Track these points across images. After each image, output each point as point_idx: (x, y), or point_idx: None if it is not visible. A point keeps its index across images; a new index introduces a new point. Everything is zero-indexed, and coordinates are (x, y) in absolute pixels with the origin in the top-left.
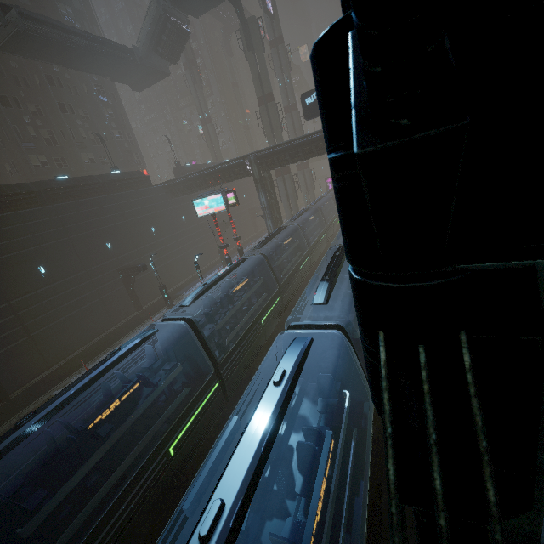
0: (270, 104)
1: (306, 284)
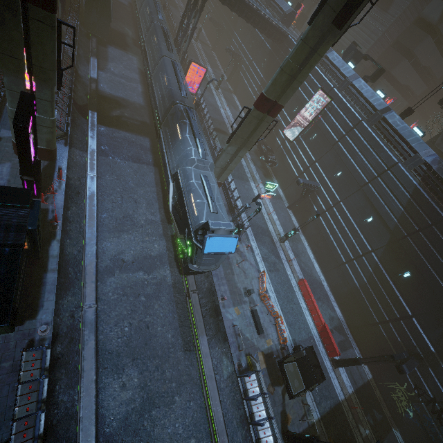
0: None
1: None
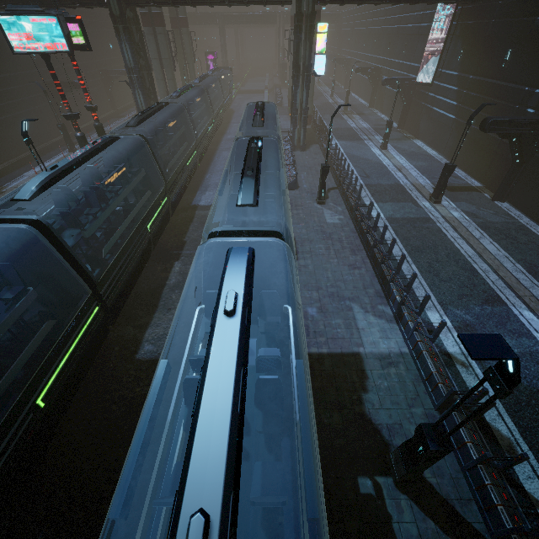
0: None
1: (192, 185)
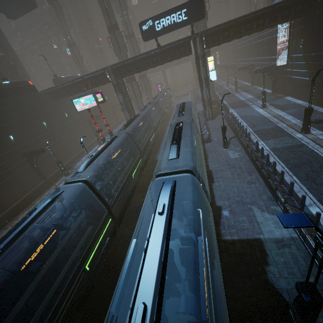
0: (117, 32)
1: (154, 150)
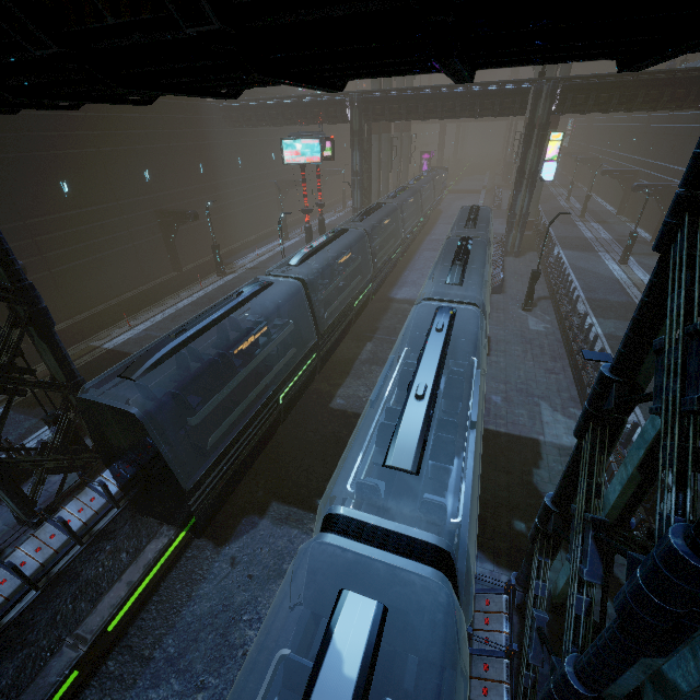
0: None
1: (390, 279)
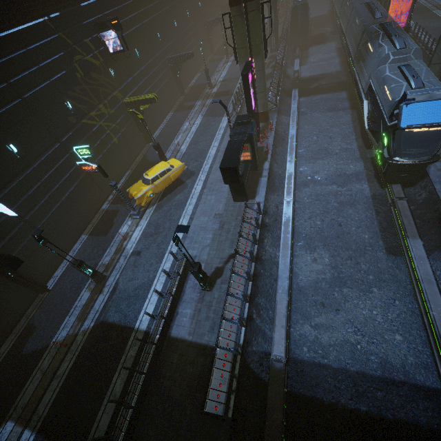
0: None
1: None
